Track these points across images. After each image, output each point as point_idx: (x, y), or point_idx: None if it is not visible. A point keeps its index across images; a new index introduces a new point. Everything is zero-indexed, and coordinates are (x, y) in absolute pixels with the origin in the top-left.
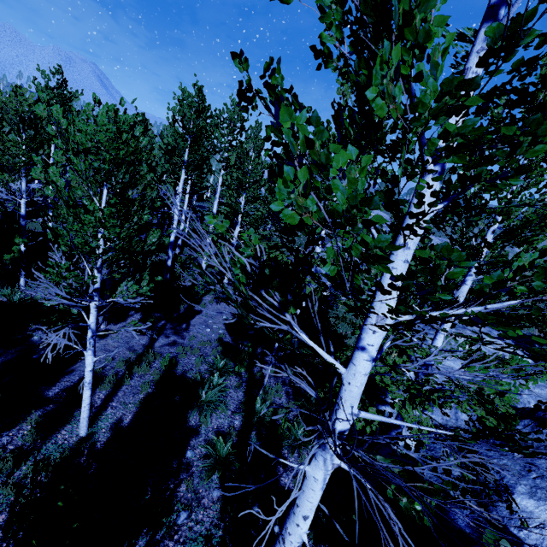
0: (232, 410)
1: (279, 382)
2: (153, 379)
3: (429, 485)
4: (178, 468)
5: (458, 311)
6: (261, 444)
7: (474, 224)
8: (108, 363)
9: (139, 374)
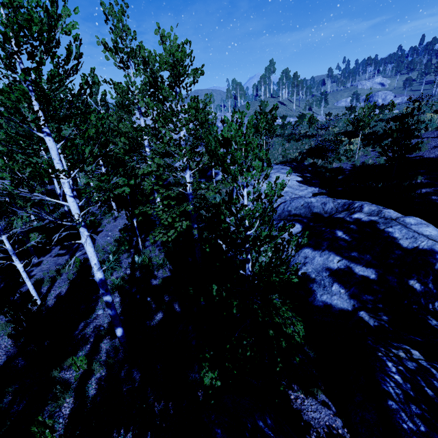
0: (125, 268)
1: (152, 246)
2: (75, 272)
3: (230, 257)
4: (96, 298)
5: (75, 172)
6: (142, 275)
7: (265, 105)
8: (45, 275)
9: (66, 273)
